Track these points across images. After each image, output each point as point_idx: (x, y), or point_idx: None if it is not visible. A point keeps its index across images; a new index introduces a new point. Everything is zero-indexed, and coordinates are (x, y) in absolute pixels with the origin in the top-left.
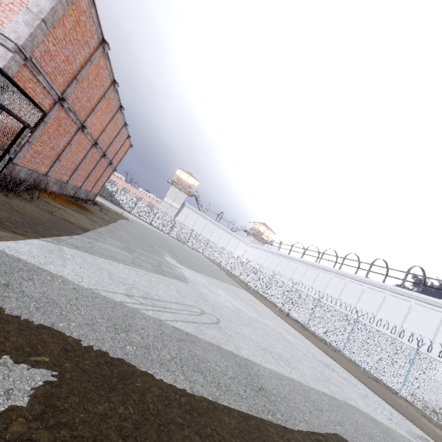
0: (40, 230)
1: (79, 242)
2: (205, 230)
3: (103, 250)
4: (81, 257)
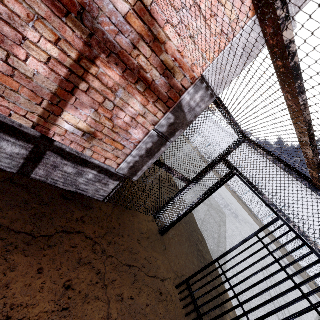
0: (203, 251)
1: (207, 235)
2: None
3: (210, 227)
4: (237, 277)
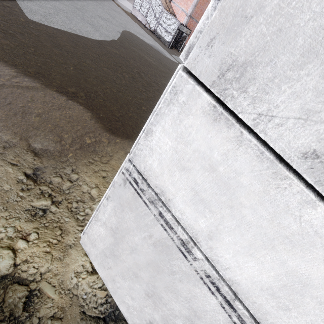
0: None
1: None
2: None
3: None
4: None
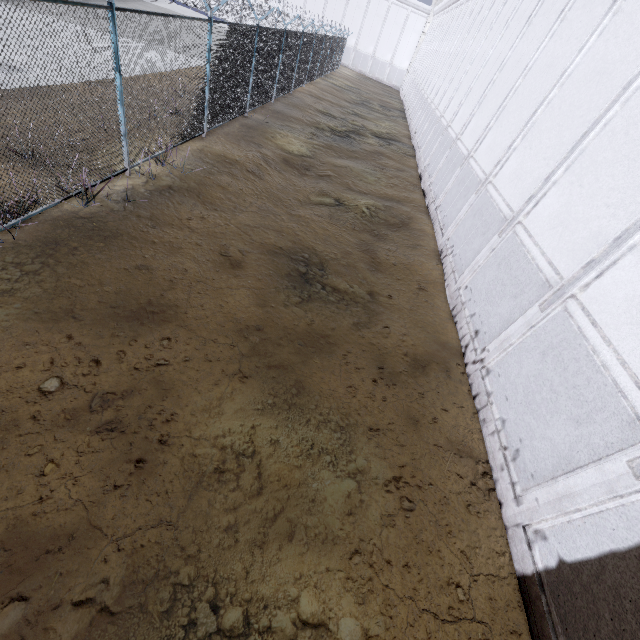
0: None
1: None
2: (330, 3)
3: None
4: None
